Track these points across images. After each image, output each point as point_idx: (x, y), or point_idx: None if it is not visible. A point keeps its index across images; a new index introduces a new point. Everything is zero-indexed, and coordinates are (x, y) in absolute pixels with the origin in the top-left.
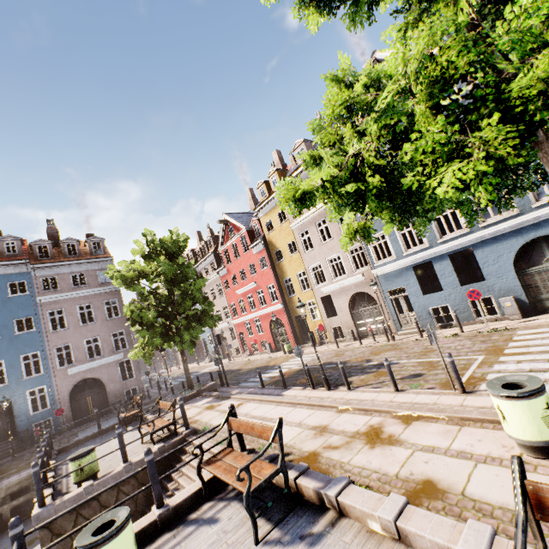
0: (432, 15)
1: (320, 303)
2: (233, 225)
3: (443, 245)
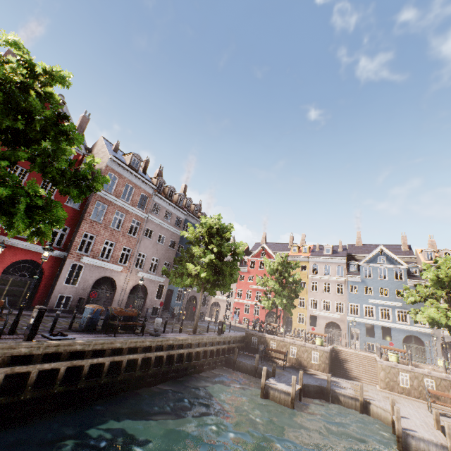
0: (439, 288)
1: (308, 317)
2: (267, 252)
3: (381, 322)
